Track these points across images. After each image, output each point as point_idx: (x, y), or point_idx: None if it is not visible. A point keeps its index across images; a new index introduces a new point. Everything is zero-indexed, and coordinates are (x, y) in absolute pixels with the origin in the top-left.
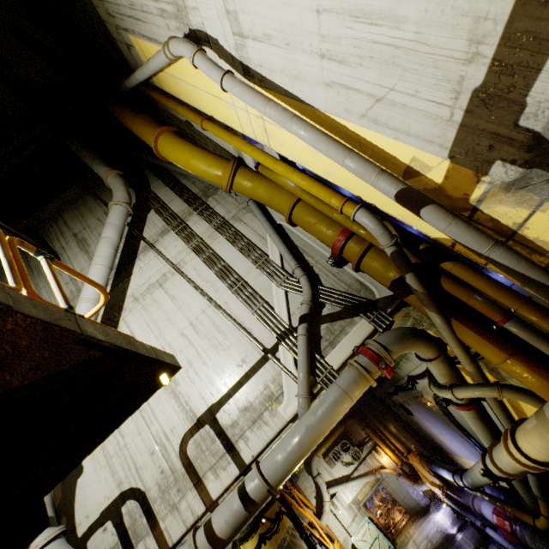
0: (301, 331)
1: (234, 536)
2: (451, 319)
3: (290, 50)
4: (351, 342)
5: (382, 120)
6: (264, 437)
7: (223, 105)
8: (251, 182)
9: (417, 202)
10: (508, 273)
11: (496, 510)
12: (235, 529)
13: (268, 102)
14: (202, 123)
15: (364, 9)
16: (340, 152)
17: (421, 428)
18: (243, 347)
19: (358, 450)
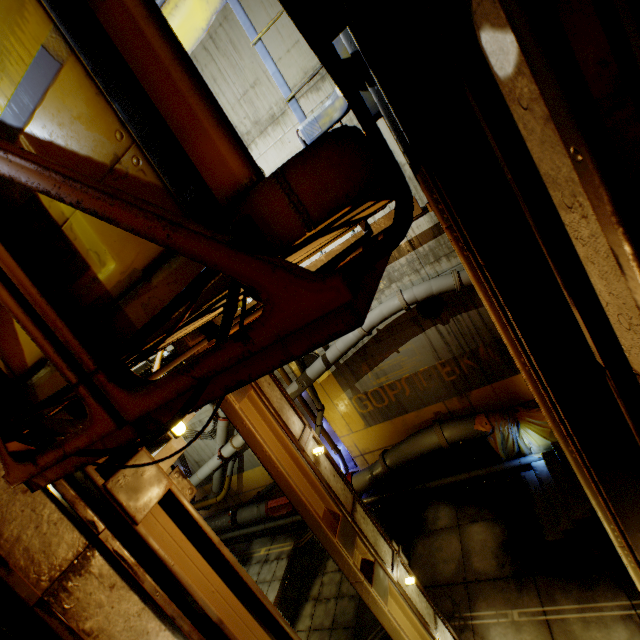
0: None
1: None
2: None
3: None
4: None
5: None
6: None
7: None
8: None
9: None
10: None
11: None
12: None
13: None
14: None
15: None
16: None
17: None
18: None
19: None
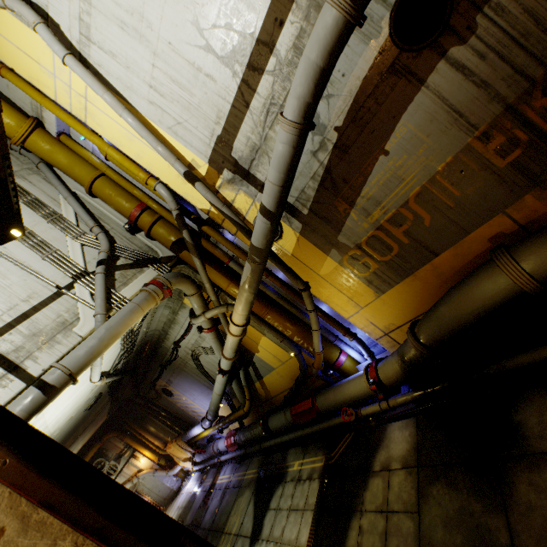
0: (100, 270)
1: (29, 421)
2: (206, 264)
3: (129, 71)
4: (141, 282)
5: (180, 134)
6: (57, 353)
7: (39, 68)
8: (52, 145)
9: (194, 179)
10: (228, 218)
11: (227, 437)
12: (31, 413)
13: (107, 91)
14: (2, 70)
15: (178, 80)
16: (155, 141)
17: (179, 408)
18: (30, 286)
19: (115, 464)
